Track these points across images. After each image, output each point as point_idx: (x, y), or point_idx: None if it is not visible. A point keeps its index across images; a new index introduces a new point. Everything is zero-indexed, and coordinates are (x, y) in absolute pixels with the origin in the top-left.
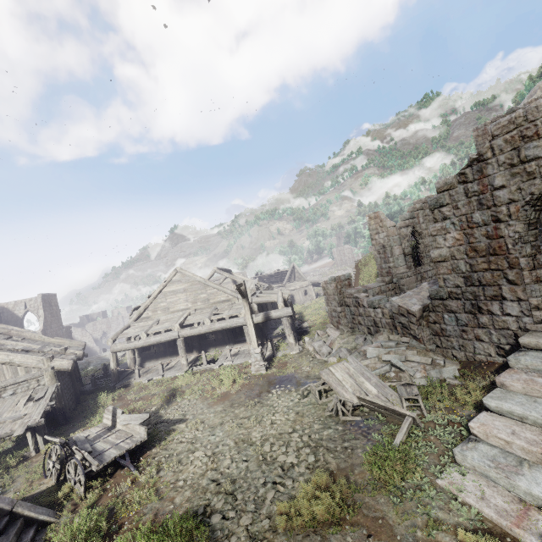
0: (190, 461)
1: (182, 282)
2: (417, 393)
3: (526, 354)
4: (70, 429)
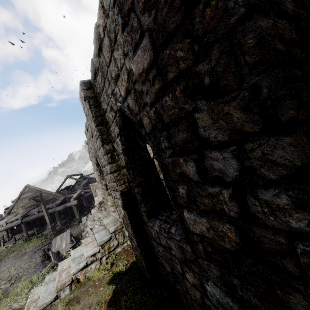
0: None
1: (29, 192)
2: (70, 247)
3: (99, 227)
4: None
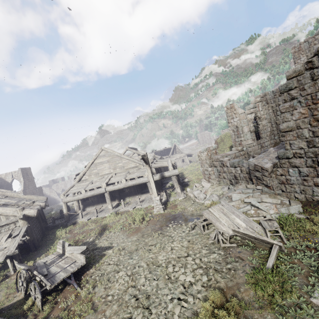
0: (116, 280)
1: (106, 156)
2: (277, 226)
3: None
4: (38, 254)
